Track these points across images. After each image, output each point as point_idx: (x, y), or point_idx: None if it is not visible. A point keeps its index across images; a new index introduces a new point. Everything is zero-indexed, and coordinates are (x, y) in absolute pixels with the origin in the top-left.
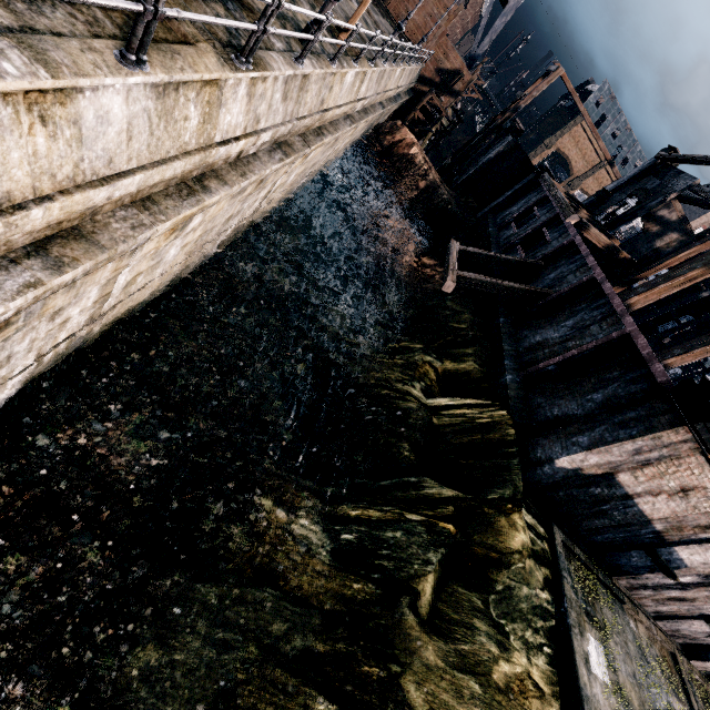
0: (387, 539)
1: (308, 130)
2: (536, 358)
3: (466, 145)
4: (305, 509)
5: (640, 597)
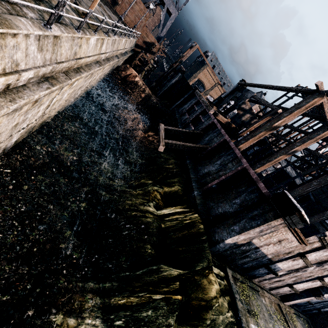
0: (143, 318)
1: (70, 69)
2: (206, 181)
3: (161, 77)
4: (89, 310)
5: (263, 283)
